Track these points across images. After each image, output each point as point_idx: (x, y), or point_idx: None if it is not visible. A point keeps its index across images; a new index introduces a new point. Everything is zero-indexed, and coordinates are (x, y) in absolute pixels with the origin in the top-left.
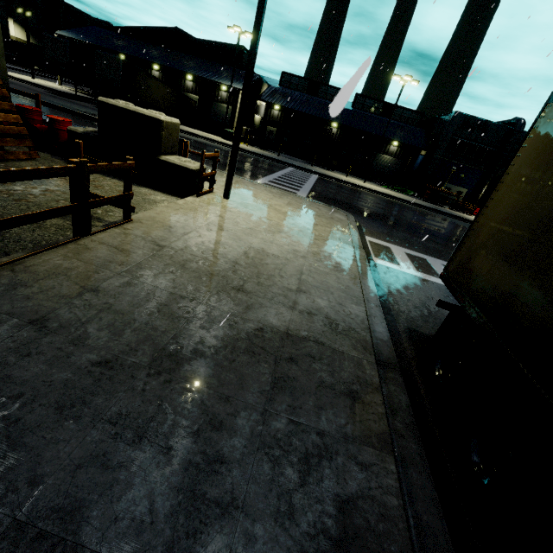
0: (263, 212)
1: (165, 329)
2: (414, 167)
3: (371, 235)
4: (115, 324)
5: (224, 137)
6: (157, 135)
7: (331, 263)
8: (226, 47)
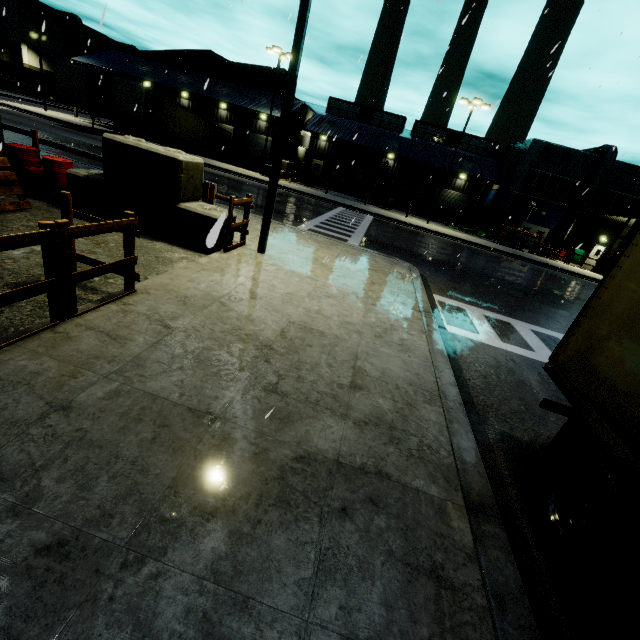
0: (307, 270)
1: (160, 470)
2: (485, 203)
3: (441, 293)
4: (86, 467)
5: (262, 173)
6: (175, 178)
7: (394, 340)
8: (265, 71)
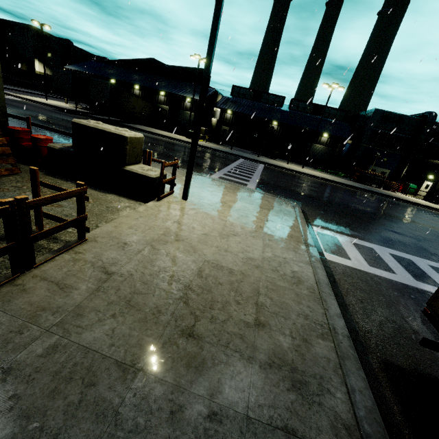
0: (218, 212)
1: None
2: (342, 153)
3: (318, 224)
4: None
5: (188, 137)
6: (122, 149)
7: (287, 273)
8: (190, 70)
